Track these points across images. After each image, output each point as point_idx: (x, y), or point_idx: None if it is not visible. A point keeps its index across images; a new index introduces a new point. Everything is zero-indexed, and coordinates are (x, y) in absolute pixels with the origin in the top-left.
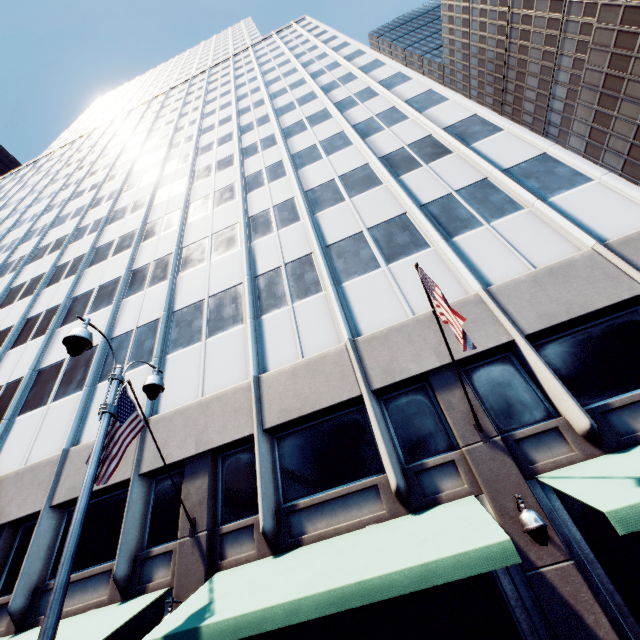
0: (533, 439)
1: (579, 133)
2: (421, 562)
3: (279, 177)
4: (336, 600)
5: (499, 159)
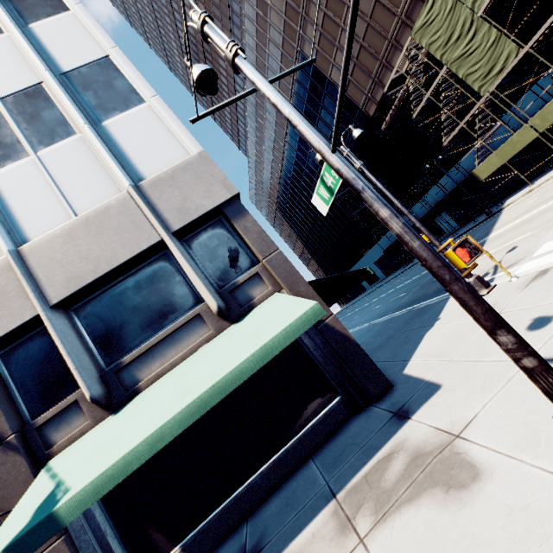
0: (56, 419)
1: (250, 16)
2: None
3: None
4: None
5: (59, 55)
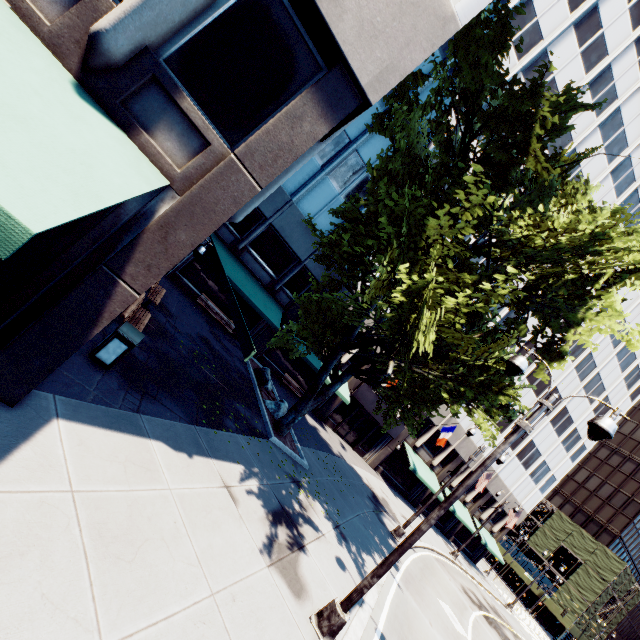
0: (478, 511)
1: None
2: (472, 529)
3: (581, 378)
4: (465, 524)
5: (558, 469)
